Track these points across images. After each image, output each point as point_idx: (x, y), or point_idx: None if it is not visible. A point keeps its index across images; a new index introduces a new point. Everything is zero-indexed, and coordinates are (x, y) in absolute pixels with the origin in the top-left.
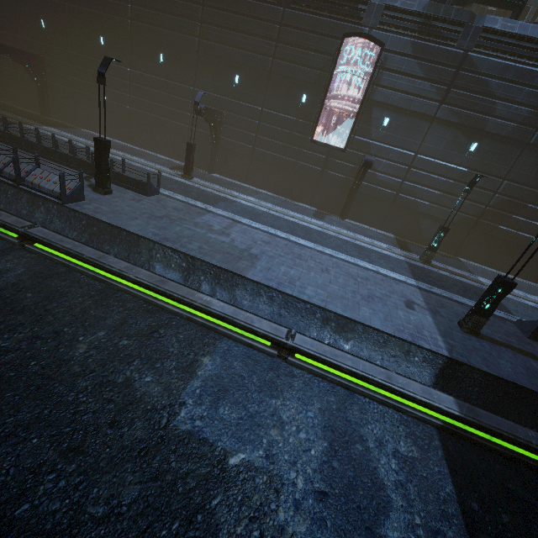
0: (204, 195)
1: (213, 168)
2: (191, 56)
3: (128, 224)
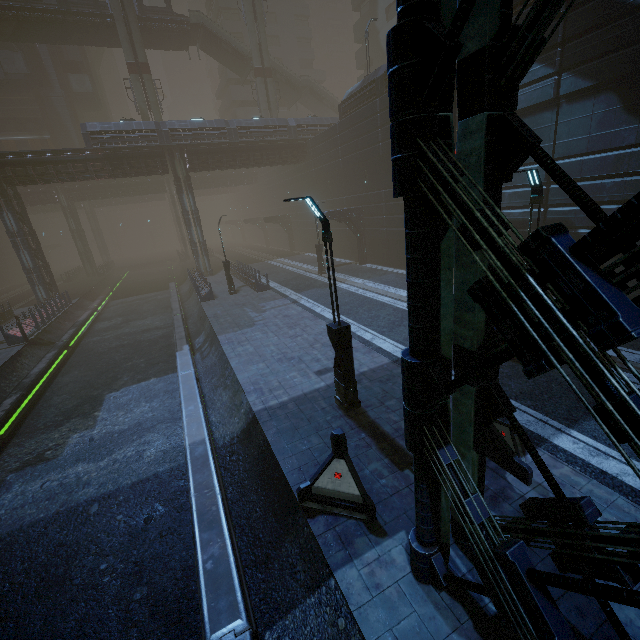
0: (310, 285)
1: (364, 259)
2: (341, 174)
3: (212, 309)
